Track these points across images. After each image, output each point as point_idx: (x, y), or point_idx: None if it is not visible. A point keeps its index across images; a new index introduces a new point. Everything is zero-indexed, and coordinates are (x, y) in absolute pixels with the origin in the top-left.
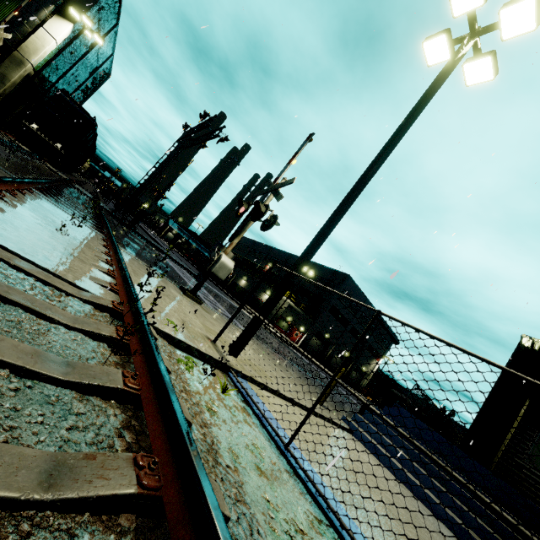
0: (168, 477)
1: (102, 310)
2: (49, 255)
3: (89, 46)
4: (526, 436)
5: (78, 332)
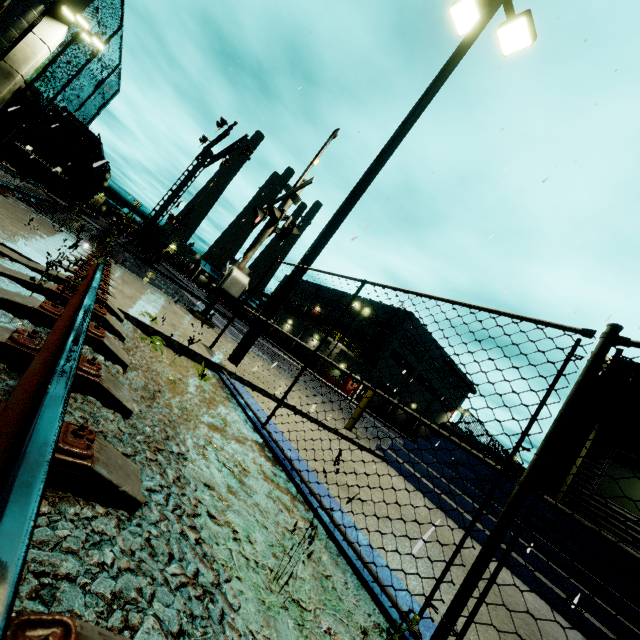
0: (50, 349)
1: (54, 281)
2: (1, 232)
3: (90, 54)
4: (596, 464)
5: (8, 278)
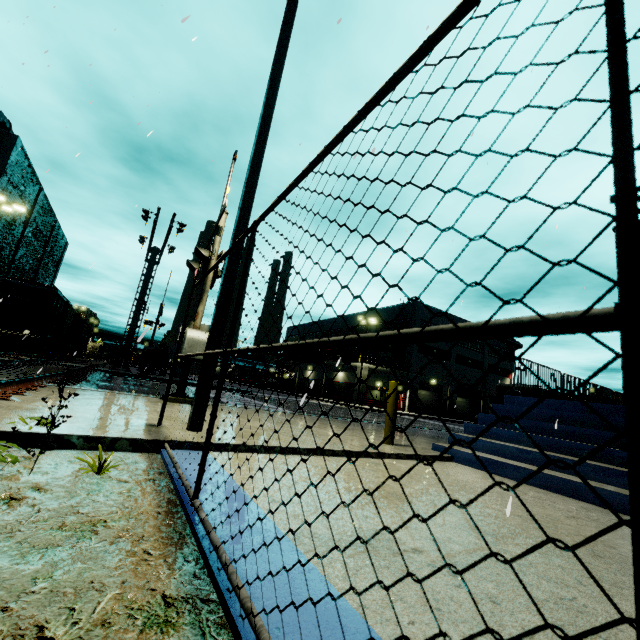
0: None
1: None
2: None
3: (24, 223)
4: None
5: None
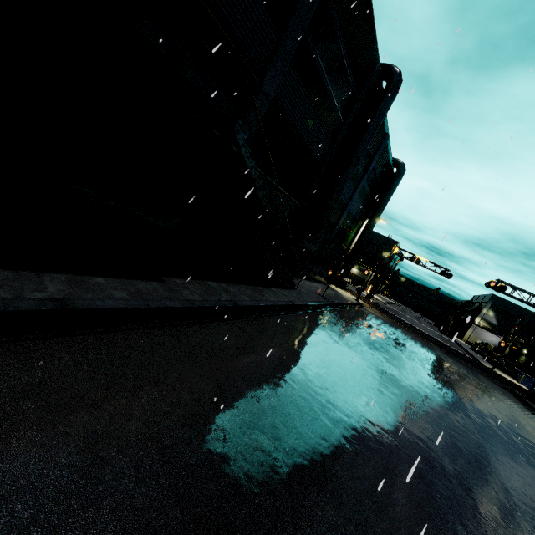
0: None
1: None
2: None
3: None
4: None
5: None
